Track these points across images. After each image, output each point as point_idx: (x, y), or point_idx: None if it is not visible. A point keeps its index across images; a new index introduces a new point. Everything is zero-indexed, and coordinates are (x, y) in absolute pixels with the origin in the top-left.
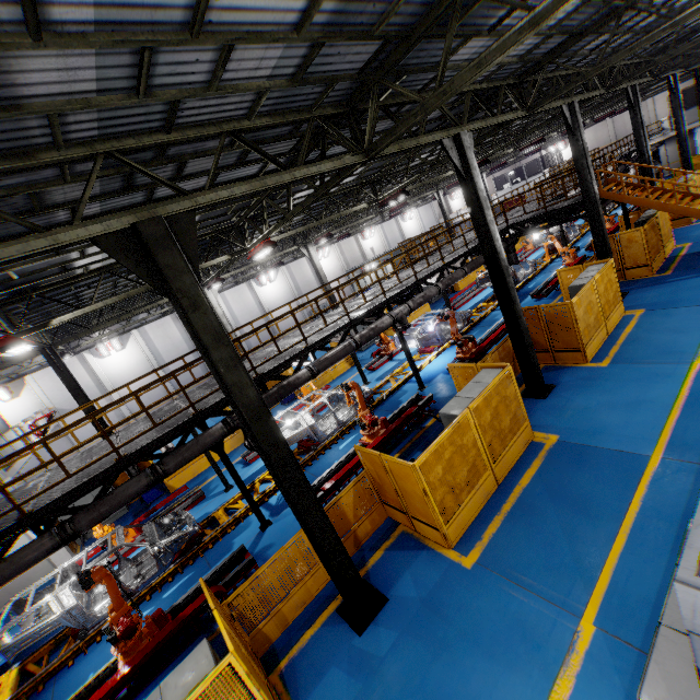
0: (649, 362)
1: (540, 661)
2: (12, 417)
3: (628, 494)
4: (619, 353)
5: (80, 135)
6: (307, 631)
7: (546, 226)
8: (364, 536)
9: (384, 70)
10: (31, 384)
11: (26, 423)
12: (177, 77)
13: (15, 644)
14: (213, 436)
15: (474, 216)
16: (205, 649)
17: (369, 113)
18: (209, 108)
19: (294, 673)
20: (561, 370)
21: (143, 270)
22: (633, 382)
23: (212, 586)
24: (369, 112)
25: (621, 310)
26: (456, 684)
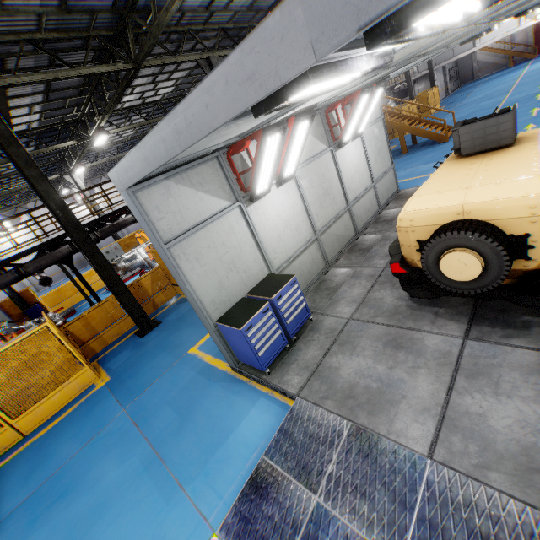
0: None
1: None
2: None
3: None
4: None
5: None
6: (117, 344)
7: None
8: (160, 303)
9: (129, 9)
10: None
11: None
12: None
13: None
14: (62, 252)
15: None
16: (36, 326)
17: (129, 36)
18: (6, 23)
19: (105, 358)
20: None
21: None
22: None
23: None
24: (128, 35)
25: None
26: (177, 338)
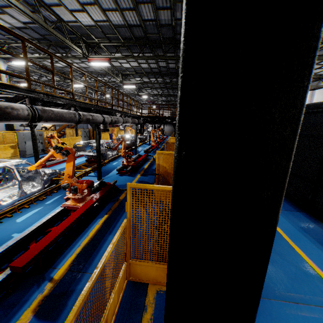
0: None
1: None
2: None
3: None
4: None
5: None
6: None
7: (157, 122)
8: (111, 318)
9: None
10: None
11: None
12: None
13: None
14: None
15: None
16: None
17: None
18: None
19: None
20: None
21: None
22: None
23: None
24: None
25: None
26: None
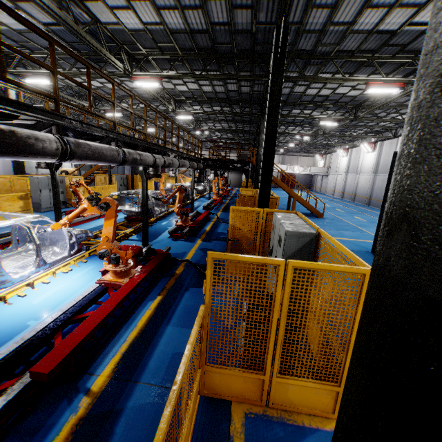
0: None
1: None
2: None
3: None
4: None
5: None
6: None
7: (222, 168)
8: None
9: None
10: None
11: None
12: None
13: None
14: None
15: (273, 96)
16: None
17: None
18: None
19: None
20: None
21: None
22: None
23: None
24: None
25: None
26: None
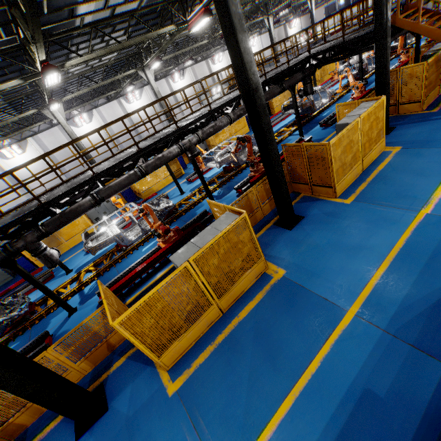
0: (384, 205)
1: None
2: None
3: (313, 351)
4: (364, 191)
5: None
6: (50, 423)
7: (341, 57)
8: (118, 342)
9: None
10: None
11: None
12: None
13: None
14: None
15: (228, 41)
16: None
17: None
18: None
19: None
20: (314, 202)
21: None
22: (364, 224)
23: None
24: None
25: (382, 146)
26: None
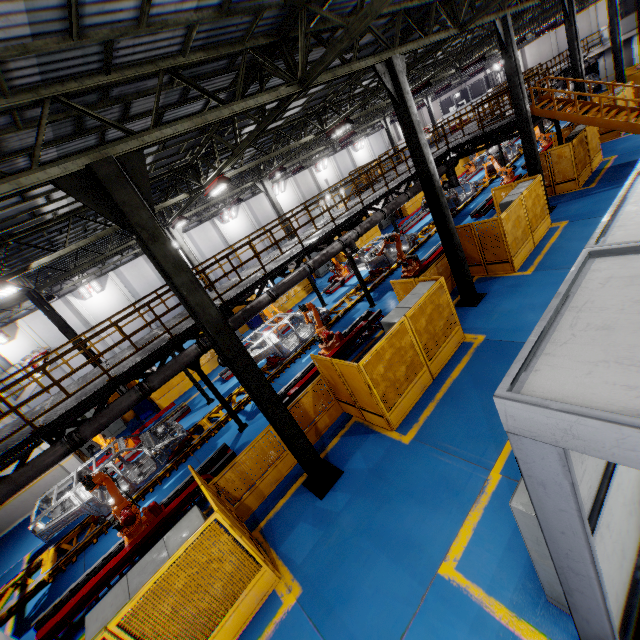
0: (566, 267)
1: (458, 502)
2: (12, 357)
3: None
4: (542, 262)
5: (24, 81)
6: (280, 501)
7: (483, 147)
8: (324, 428)
9: None
10: (23, 327)
11: (26, 361)
12: (106, 16)
13: (48, 530)
14: (189, 356)
15: (408, 140)
16: (196, 512)
17: (299, 41)
18: (143, 47)
19: (271, 530)
20: (492, 280)
21: (103, 208)
22: (551, 285)
23: (202, 475)
24: (299, 40)
25: (548, 222)
26: (394, 524)
